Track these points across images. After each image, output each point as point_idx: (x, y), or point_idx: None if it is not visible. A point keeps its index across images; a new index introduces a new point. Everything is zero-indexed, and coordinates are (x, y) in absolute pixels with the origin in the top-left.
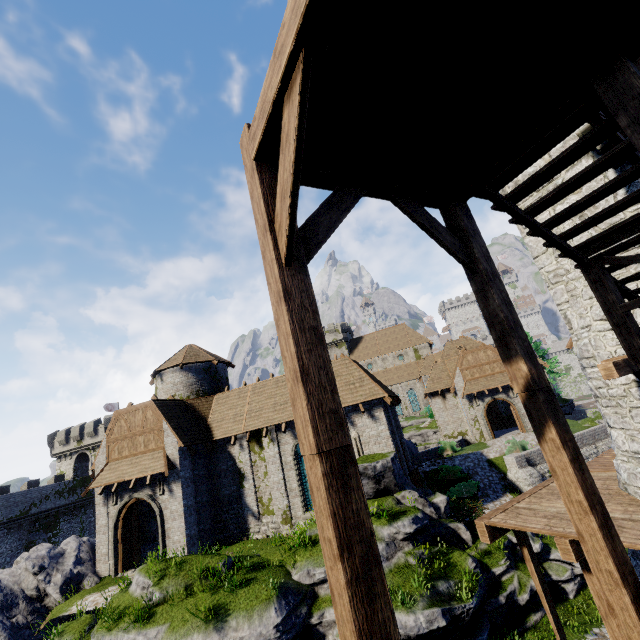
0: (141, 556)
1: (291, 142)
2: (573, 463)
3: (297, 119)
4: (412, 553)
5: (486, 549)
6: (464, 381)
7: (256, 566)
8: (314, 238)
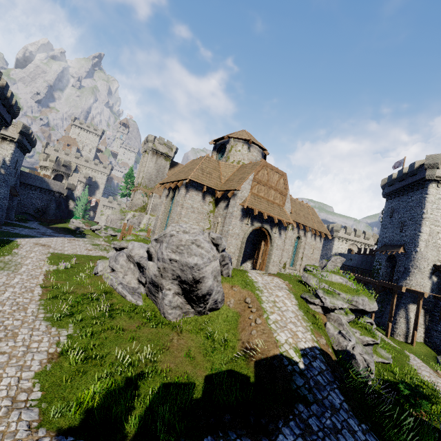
0: None
1: None
2: None
3: None
4: None
5: None
6: None
7: None
8: None
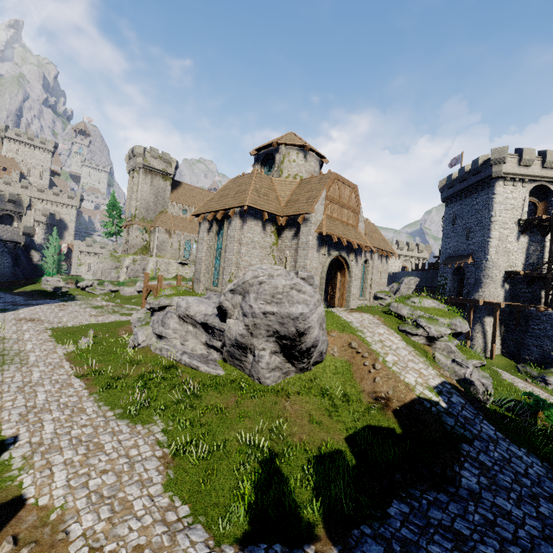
0: None
1: None
2: None
3: None
4: None
5: None
6: None
7: None
8: None
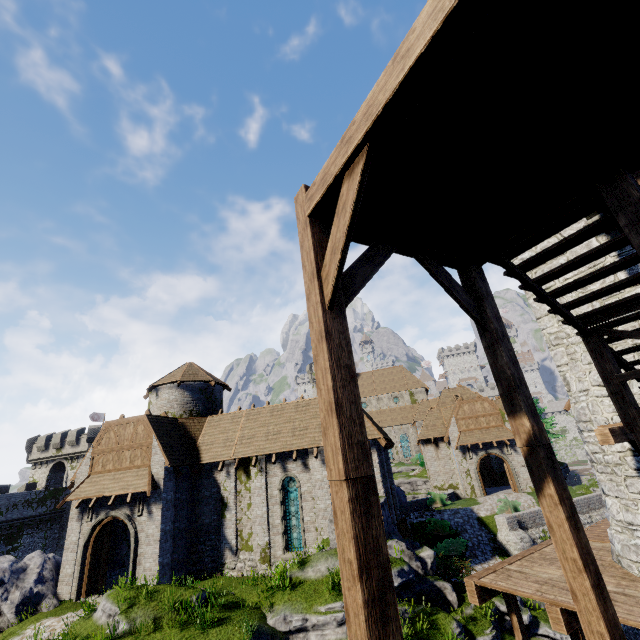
0: (106, 582)
1: (348, 210)
2: (569, 520)
3: (356, 194)
4: None
5: (472, 614)
6: (459, 431)
7: (230, 605)
8: (351, 287)
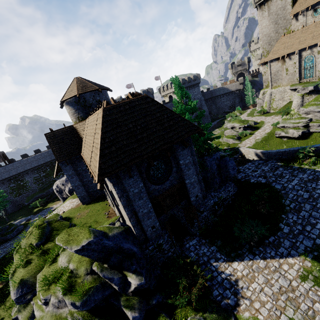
0: None
1: None
2: None
3: None
4: (65, 319)
5: None
6: None
7: (45, 251)
8: None
